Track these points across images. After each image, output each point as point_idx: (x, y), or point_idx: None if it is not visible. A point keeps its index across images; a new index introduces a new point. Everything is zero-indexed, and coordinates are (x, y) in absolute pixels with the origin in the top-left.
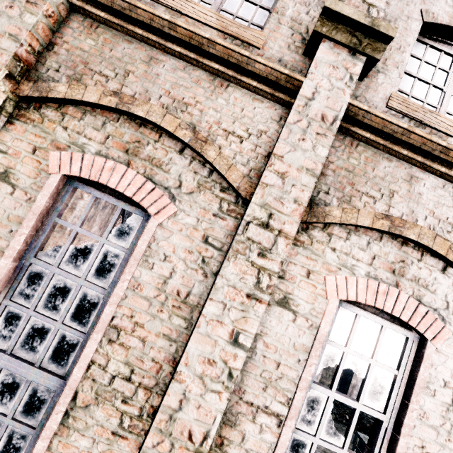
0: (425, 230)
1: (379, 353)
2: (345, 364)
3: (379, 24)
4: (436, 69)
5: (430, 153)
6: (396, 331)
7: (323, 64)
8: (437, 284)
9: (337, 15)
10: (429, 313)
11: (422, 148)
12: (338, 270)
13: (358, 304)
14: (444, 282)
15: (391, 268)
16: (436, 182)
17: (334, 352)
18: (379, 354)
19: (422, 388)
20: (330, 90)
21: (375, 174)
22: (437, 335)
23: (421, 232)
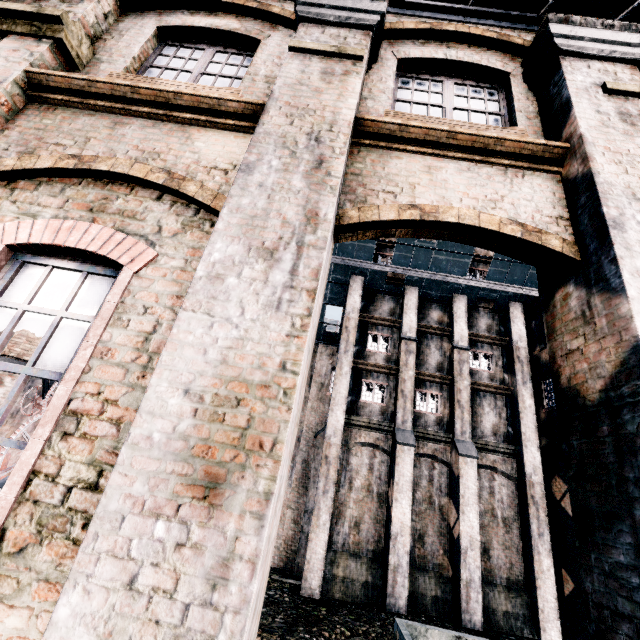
0: (122, 160)
1: (75, 304)
2: (20, 326)
3: (45, 10)
4: (186, 60)
5: (126, 98)
6: (97, 272)
7: (3, 50)
8: (148, 212)
9: (8, 12)
10: (128, 239)
11: (116, 96)
12: (15, 220)
13: (52, 256)
14: (159, 209)
15: (88, 207)
16: (145, 123)
17: (7, 315)
18: (75, 305)
19: (107, 319)
20: (4, 65)
21: (72, 127)
22: (136, 259)
23: (116, 163)
